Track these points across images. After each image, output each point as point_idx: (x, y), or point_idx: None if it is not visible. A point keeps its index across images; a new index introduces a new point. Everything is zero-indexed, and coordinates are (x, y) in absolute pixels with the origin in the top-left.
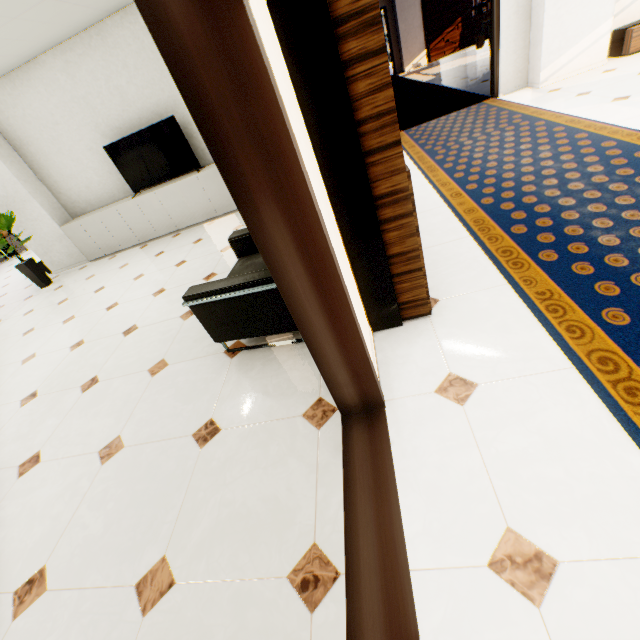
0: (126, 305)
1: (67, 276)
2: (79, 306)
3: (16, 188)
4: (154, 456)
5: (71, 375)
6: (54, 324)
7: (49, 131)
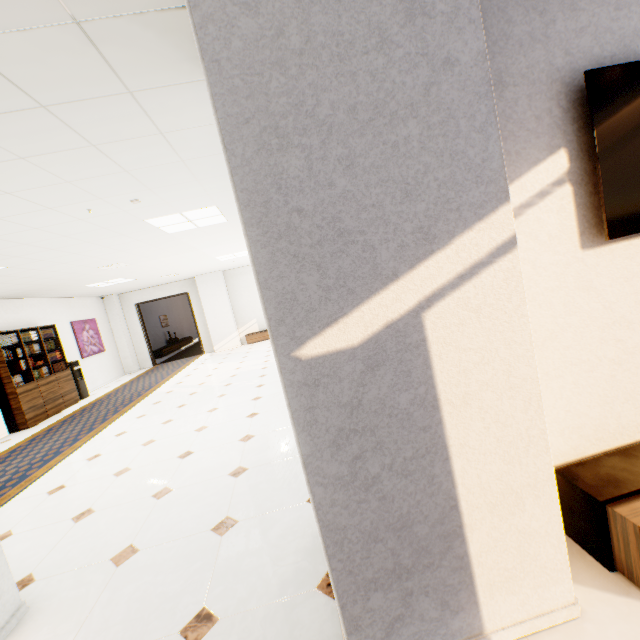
0: None
1: None
2: None
3: None
4: None
5: None
6: None
7: None
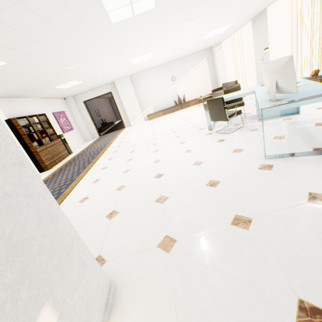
0: None
1: None
2: None
3: None
4: None
5: None
6: None
7: None
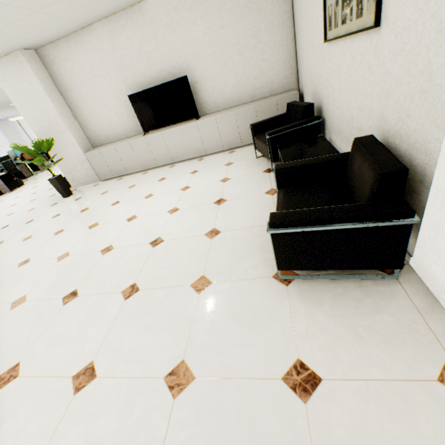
0: (145, 218)
1: (84, 190)
2: (100, 215)
3: (57, 121)
4: (241, 400)
5: (108, 278)
6: (81, 228)
7: (88, 81)
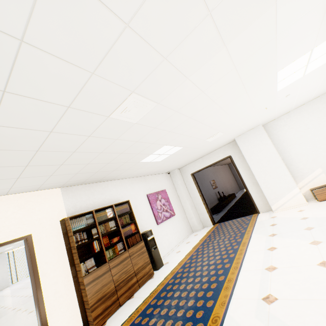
0: None
1: None
2: None
3: None
4: None
5: None
6: None
7: None
